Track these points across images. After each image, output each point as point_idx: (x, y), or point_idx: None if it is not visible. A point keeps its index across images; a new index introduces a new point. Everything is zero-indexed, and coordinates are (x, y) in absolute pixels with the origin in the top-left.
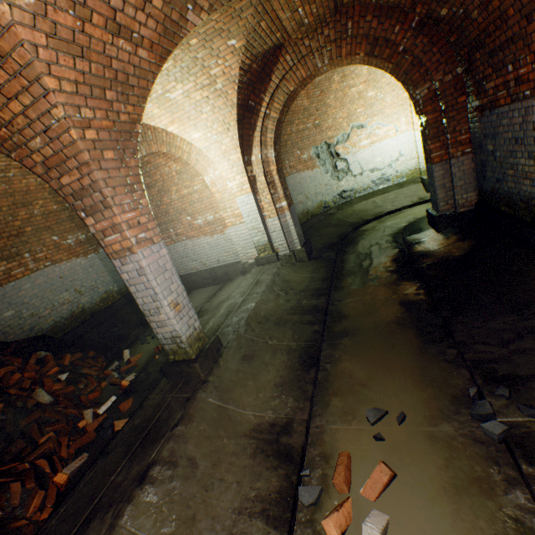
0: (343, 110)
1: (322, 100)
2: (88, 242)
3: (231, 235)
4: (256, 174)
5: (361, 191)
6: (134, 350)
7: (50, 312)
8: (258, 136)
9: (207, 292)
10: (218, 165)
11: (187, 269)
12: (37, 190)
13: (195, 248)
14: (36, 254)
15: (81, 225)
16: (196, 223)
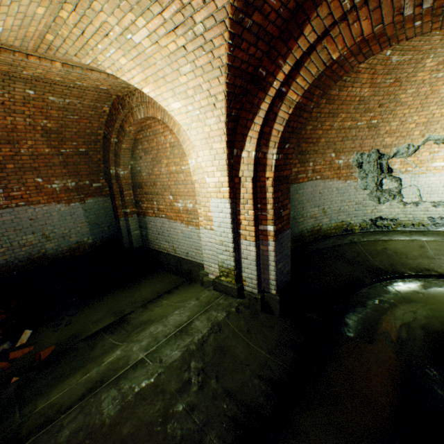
0: (422, 113)
1: (393, 93)
2: (76, 190)
3: (201, 235)
4: (242, 176)
5: (407, 224)
6: (39, 332)
7: (5, 250)
8: (259, 124)
9: (164, 282)
10: (198, 151)
11: (160, 246)
12: (26, 129)
13: (170, 230)
14: (11, 191)
15: (74, 172)
16: (176, 205)
